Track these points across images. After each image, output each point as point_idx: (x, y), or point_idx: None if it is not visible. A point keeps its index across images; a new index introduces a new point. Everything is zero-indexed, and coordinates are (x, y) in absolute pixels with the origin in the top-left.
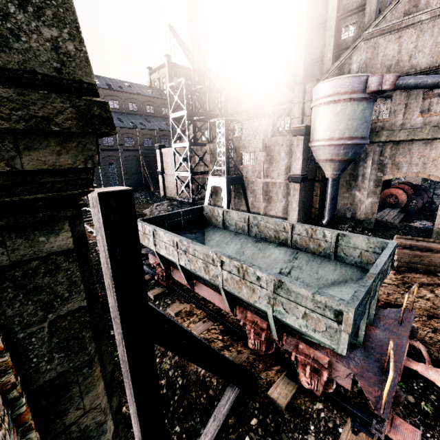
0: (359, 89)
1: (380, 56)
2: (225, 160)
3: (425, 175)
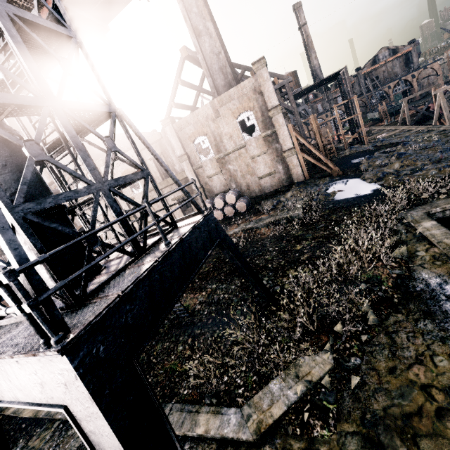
0: None
1: None
2: None
3: None
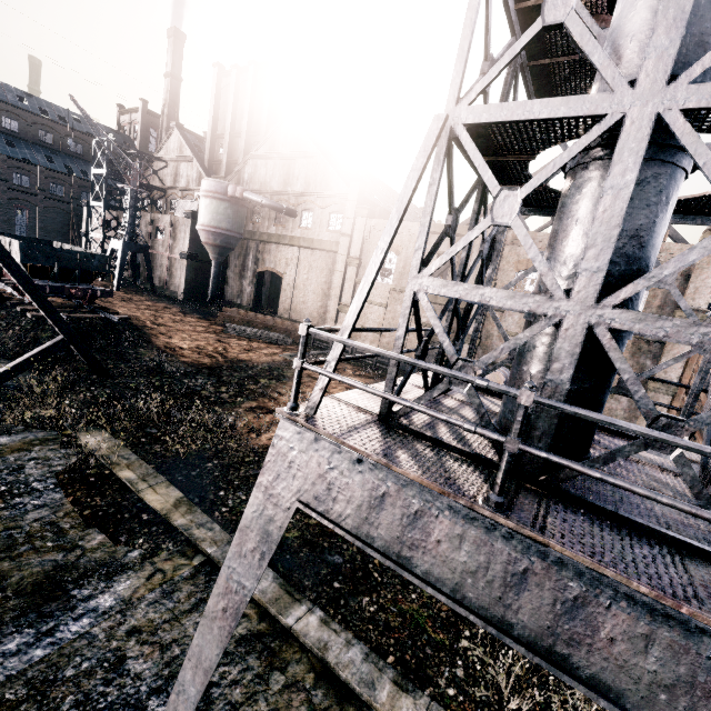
0: (221, 192)
1: (258, 173)
2: (128, 226)
3: (276, 271)
